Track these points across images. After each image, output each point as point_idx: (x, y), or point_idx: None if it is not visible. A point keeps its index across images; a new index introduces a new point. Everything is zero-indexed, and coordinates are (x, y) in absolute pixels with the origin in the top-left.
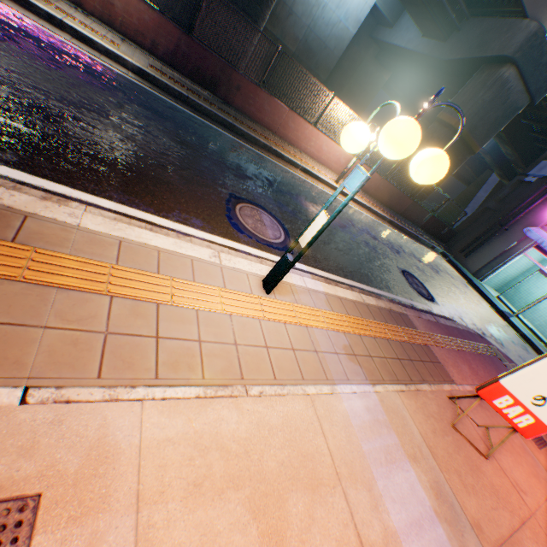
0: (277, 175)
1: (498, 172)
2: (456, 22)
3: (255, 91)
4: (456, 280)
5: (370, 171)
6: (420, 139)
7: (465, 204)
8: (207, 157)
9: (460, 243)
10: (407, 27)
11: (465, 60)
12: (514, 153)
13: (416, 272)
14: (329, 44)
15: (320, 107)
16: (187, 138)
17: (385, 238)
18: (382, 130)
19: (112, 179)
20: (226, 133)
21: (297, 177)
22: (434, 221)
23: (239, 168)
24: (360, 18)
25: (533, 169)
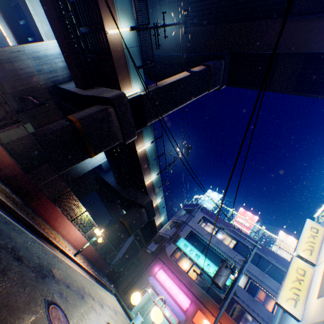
0: (54, 262)
1: (134, 236)
2: (129, 185)
3: (49, 201)
4: (123, 315)
5: (144, 317)
6: (112, 226)
7: (119, 249)
8: (29, 266)
9: (123, 284)
10: (111, 176)
11: (131, 200)
12: (141, 232)
13: (112, 319)
14: (79, 169)
15: (79, 213)
16: (19, 251)
17: (96, 294)
18: (153, 311)
19: (7, 322)
20: (29, 232)
21: (59, 258)
22: (112, 270)
23: (41, 267)
24: (95, 165)
25: (149, 245)
